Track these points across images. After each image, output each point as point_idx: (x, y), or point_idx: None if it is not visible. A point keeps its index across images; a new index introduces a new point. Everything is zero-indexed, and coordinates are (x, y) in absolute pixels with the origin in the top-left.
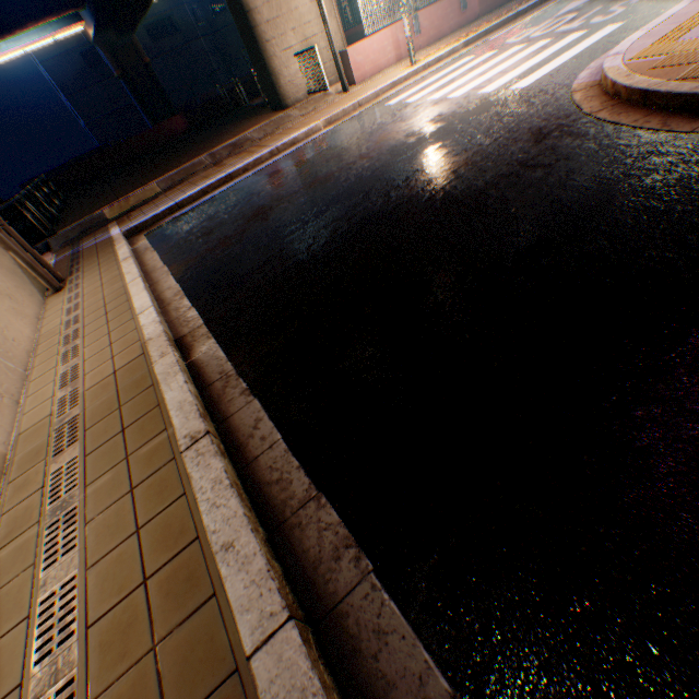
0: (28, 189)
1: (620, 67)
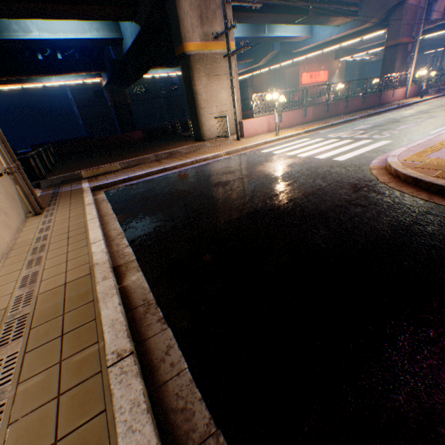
0: (39, 150)
1: (398, 162)
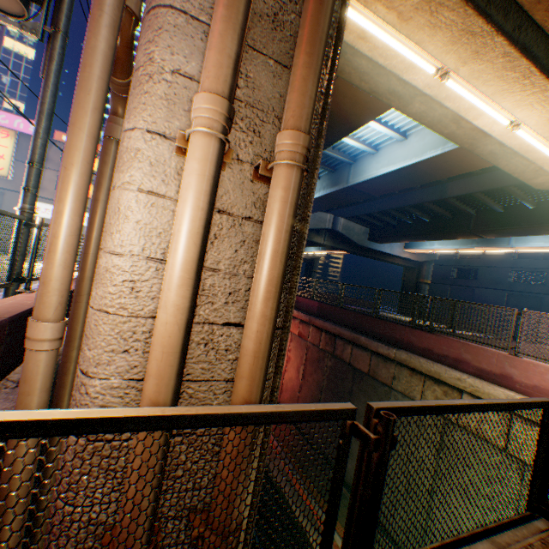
0: None
1: None
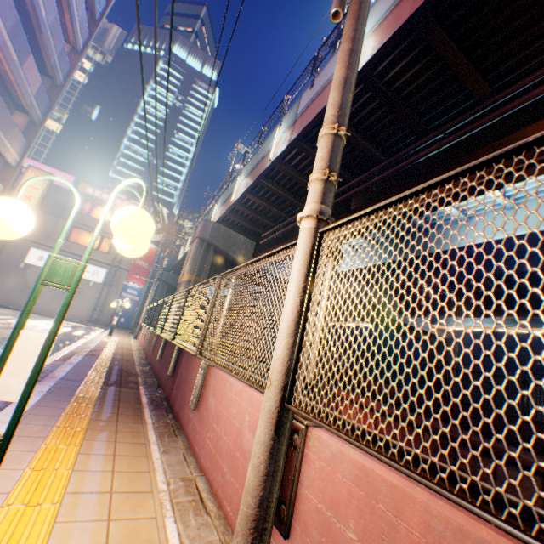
0: None
1: None
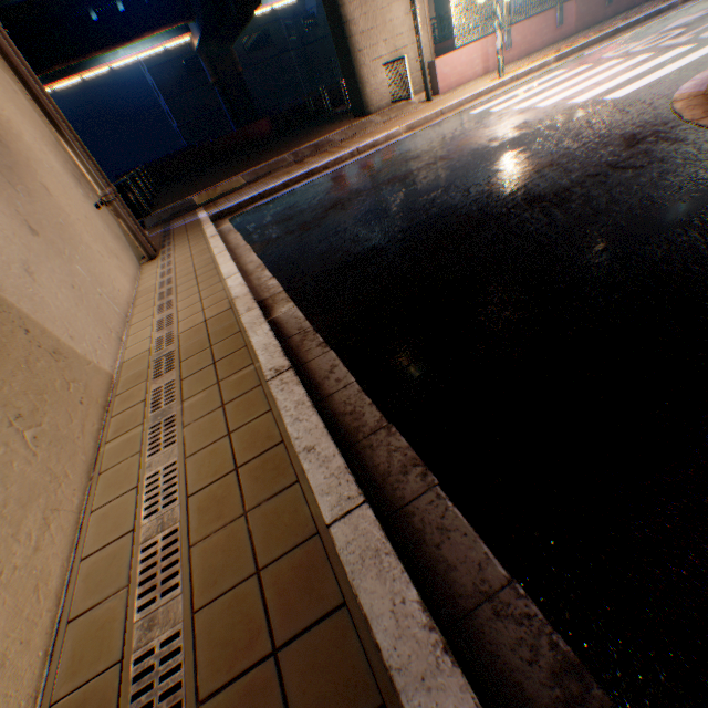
0: (131, 175)
1: None
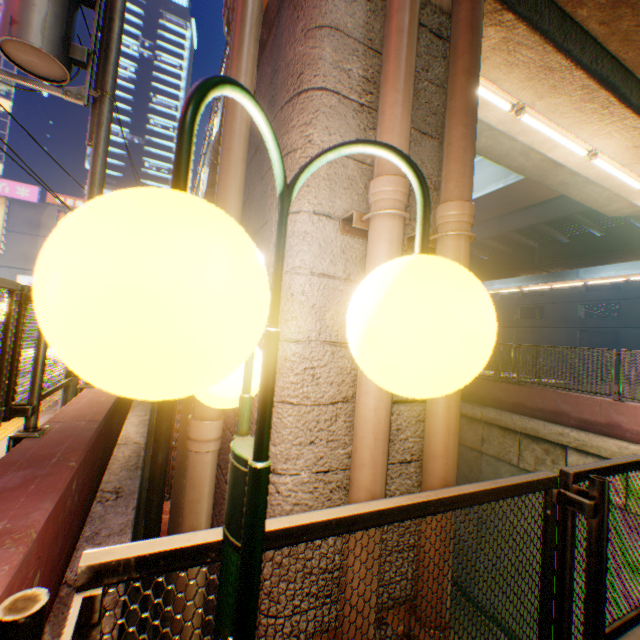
0: None
1: None
